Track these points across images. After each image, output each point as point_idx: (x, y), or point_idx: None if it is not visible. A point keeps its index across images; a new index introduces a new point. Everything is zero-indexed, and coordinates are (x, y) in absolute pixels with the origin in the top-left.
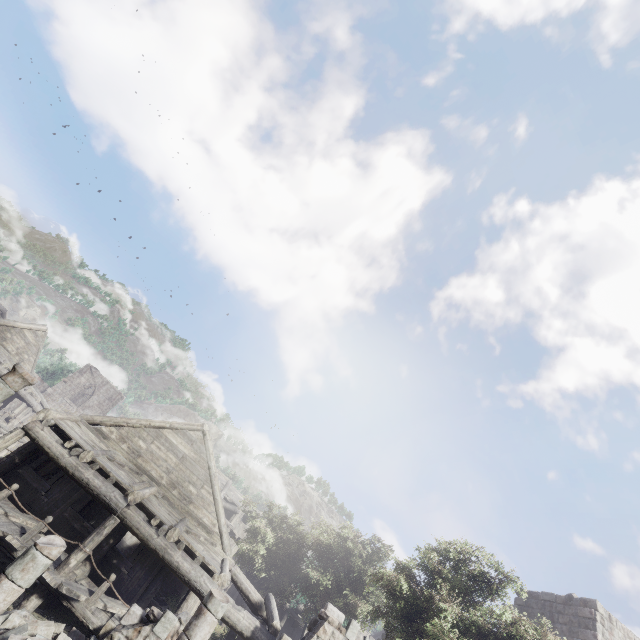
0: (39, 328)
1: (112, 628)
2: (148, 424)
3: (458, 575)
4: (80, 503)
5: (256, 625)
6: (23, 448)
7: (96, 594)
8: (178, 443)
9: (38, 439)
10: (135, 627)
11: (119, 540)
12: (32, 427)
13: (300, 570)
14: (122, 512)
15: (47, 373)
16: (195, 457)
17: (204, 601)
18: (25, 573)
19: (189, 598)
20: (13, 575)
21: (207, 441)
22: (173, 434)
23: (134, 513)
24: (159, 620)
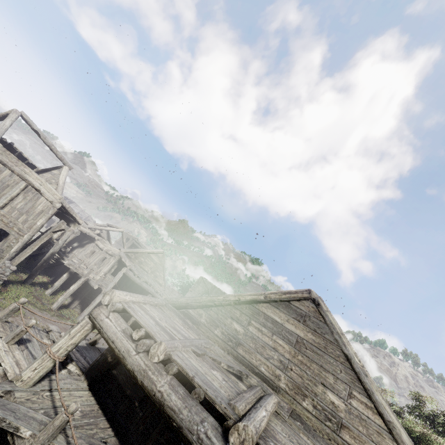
0: (158, 251)
1: None
2: (237, 299)
3: None
4: None
5: None
6: None
7: None
8: (283, 321)
9: (102, 330)
10: None
11: None
12: (96, 315)
13: None
14: None
15: (182, 288)
16: (316, 341)
17: None
18: None
19: None
20: None
21: (325, 314)
22: (272, 309)
23: None
24: None
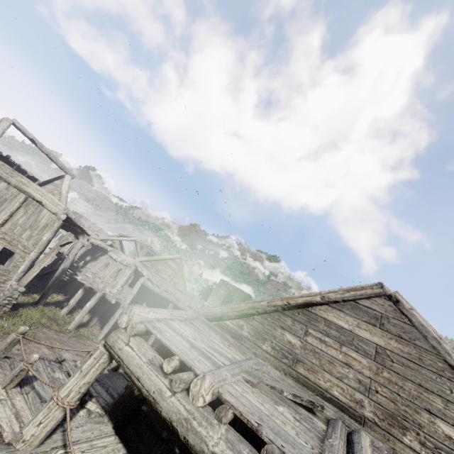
0: (175, 257)
1: None
2: (285, 304)
3: None
4: None
5: None
6: None
7: None
8: (352, 327)
9: (122, 363)
10: None
11: None
12: (113, 342)
13: None
14: None
15: (203, 293)
16: (404, 350)
17: None
18: None
19: None
20: None
21: (410, 313)
22: (334, 312)
23: None
24: None
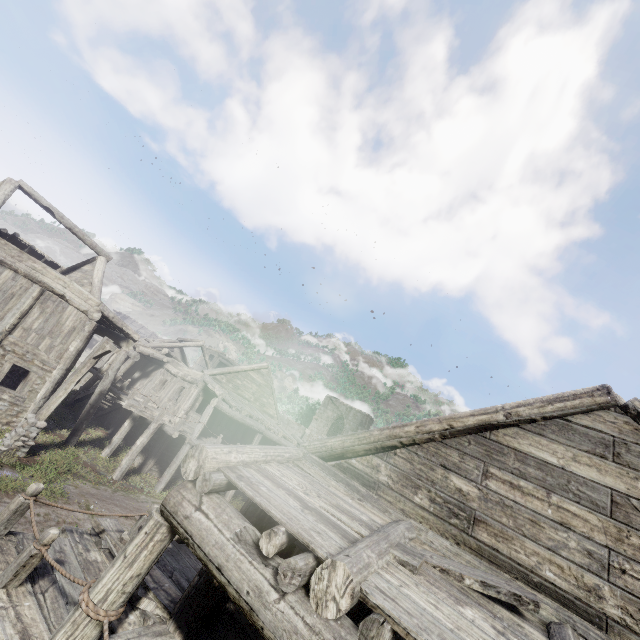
0: (260, 366)
1: None
2: (446, 428)
3: None
4: None
5: None
6: None
7: None
8: (564, 461)
9: (191, 541)
10: None
11: None
12: (175, 505)
13: None
14: None
15: (301, 417)
16: None
17: None
18: None
19: None
20: None
21: None
22: (529, 438)
23: None
24: None
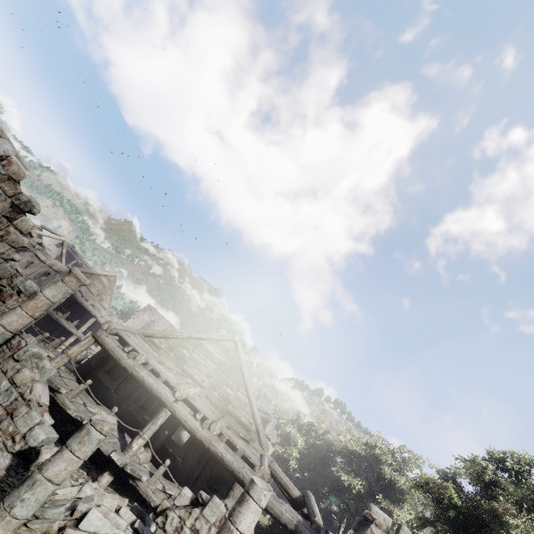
0: (111, 274)
1: (167, 507)
2: (189, 336)
3: (520, 488)
4: (141, 400)
5: (298, 519)
6: (97, 355)
7: (155, 476)
8: (214, 352)
9: (104, 344)
10: (186, 508)
11: (173, 432)
12: (99, 335)
13: (331, 473)
14: (172, 406)
15: (122, 313)
16: (230, 364)
17: (246, 488)
18: (82, 445)
19: (234, 488)
20: (72, 446)
21: (239, 350)
22: (210, 344)
23: (181, 407)
24: (207, 504)
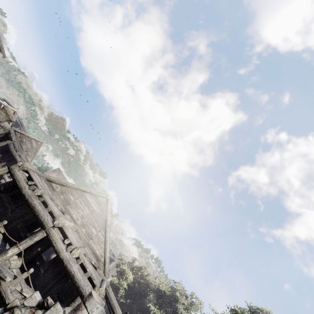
0: (39, 140)
1: (16, 305)
2: (78, 187)
3: None
4: (28, 222)
5: None
6: (7, 182)
7: (17, 279)
8: (92, 202)
9: (14, 175)
10: (31, 309)
11: (44, 250)
12: (13, 168)
13: (144, 303)
14: (49, 230)
15: (39, 169)
16: (99, 212)
17: (84, 299)
18: None
19: (76, 300)
20: None
21: (108, 205)
22: (90, 196)
23: (56, 232)
24: (49, 308)
